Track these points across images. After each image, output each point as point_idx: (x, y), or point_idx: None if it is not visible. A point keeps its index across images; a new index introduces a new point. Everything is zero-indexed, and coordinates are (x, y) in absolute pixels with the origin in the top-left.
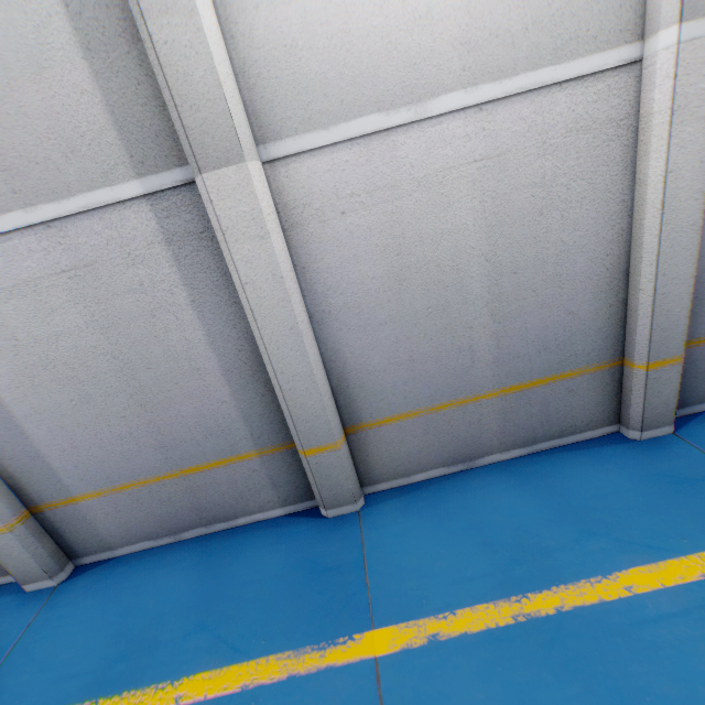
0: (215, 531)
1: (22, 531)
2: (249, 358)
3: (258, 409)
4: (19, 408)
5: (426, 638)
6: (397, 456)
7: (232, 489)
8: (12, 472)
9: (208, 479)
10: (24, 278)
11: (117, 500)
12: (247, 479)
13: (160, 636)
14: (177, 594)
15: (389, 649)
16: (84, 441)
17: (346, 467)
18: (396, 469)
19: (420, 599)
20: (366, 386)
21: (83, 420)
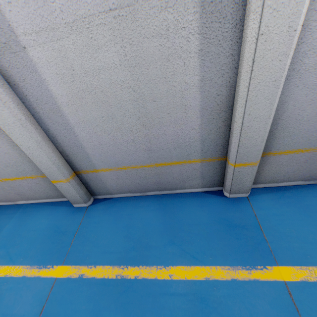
0: (163, 193)
1: (73, 182)
2: (222, 101)
3: (212, 135)
4: (71, 118)
5: (316, 278)
6: (278, 172)
7: (179, 176)
8: (66, 153)
9: (168, 170)
10: (80, 14)
11: (118, 174)
12: (189, 173)
13: (150, 242)
14: (153, 223)
15: (292, 279)
16: (106, 142)
17: (253, 175)
18: (273, 178)
19: (304, 255)
20: (288, 129)
21: (107, 129)
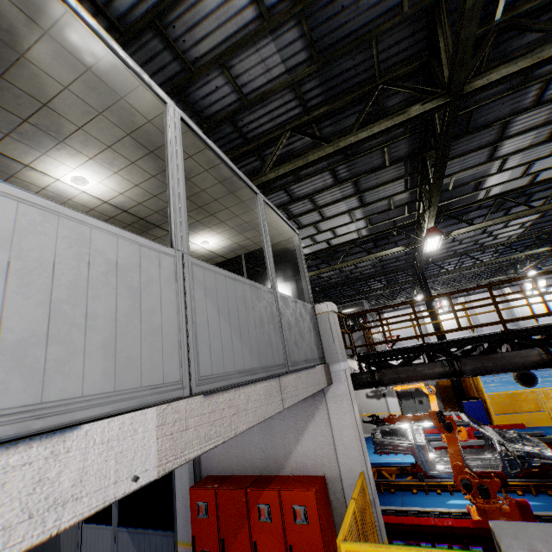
0: None
1: None
2: None
3: None
4: None
5: None
6: None
7: None
8: None
9: None
10: None
11: None
12: None
13: None
14: None
15: None
16: None
17: None
18: None
19: None
20: None
21: None
